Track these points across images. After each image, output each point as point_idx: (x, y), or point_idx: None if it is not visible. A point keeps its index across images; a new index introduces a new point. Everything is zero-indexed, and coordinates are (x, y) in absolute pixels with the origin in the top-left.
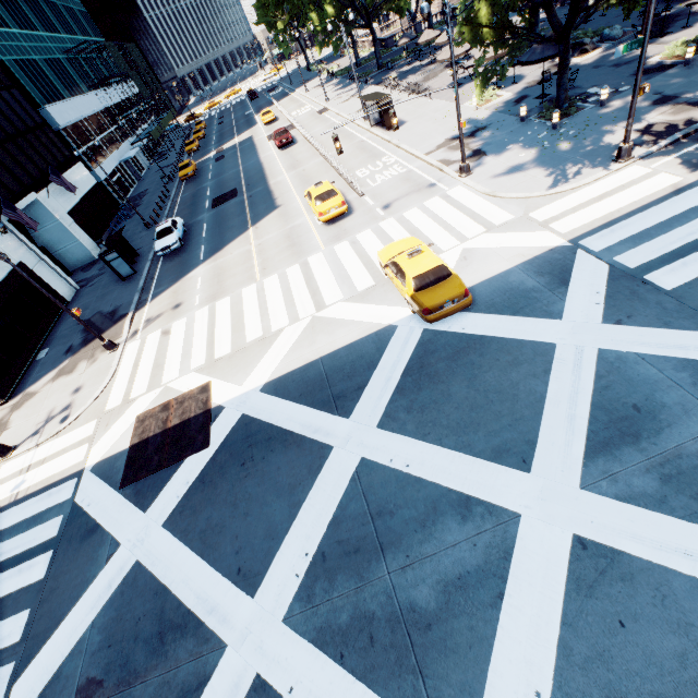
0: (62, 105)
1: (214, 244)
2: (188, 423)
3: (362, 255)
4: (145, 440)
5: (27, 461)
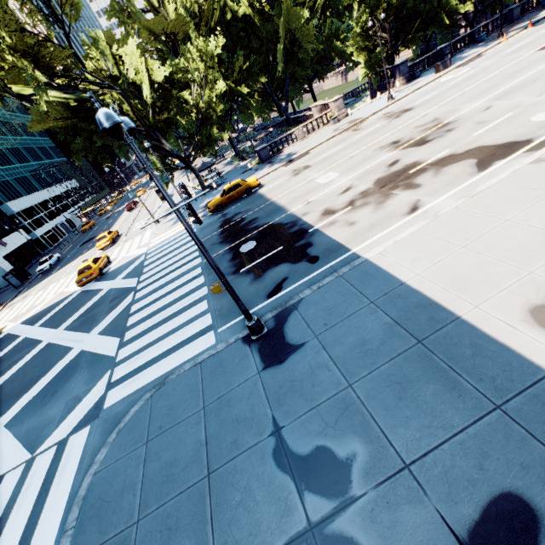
0: (19, 200)
1: (63, 265)
2: None
3: None
4: None
5: None
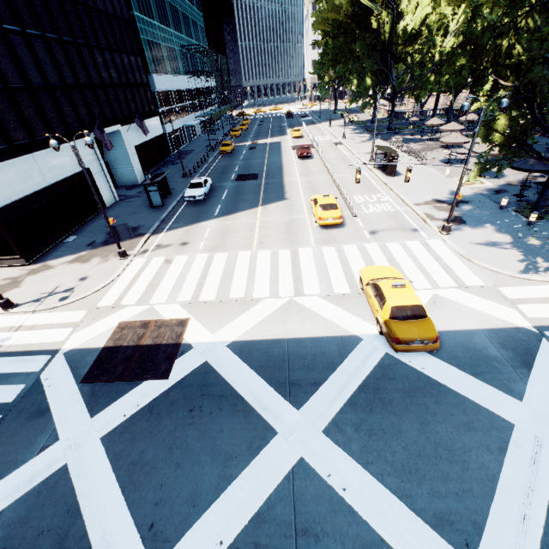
0: (164, 77)
1: (228, 208)
2: (158, 348)
3: (344, 264)
4: (118, 346)
5: (20, 322)
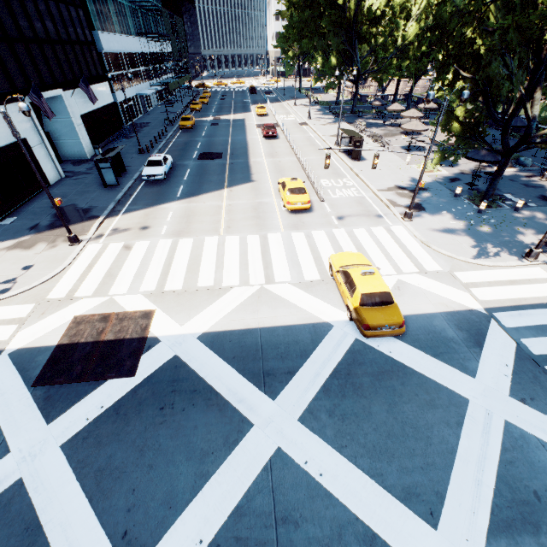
0: (112, 36)
1: (192, 189)
2: (121, 343)
3: (314, 250)
4: (75, 343)
5: None
